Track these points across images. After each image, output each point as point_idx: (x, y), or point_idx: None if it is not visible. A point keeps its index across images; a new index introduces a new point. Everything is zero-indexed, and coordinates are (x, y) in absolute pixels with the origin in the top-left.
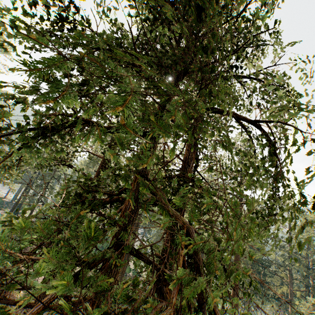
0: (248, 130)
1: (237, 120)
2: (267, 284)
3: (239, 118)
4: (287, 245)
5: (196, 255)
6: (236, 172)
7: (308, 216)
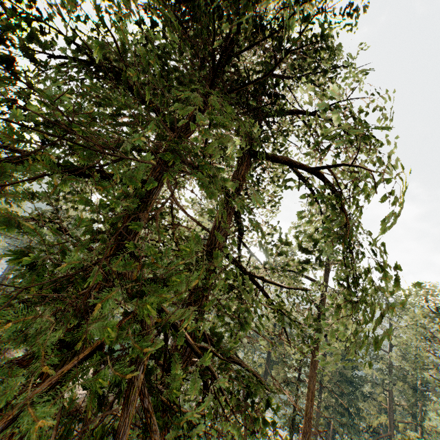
0: (309, 184)
1: (295, 170)
2: (359, 411)
3: (296, 167)
4: (388, 356)
5: (139, 363)
6: (287, 244)
7: (418, 314)
